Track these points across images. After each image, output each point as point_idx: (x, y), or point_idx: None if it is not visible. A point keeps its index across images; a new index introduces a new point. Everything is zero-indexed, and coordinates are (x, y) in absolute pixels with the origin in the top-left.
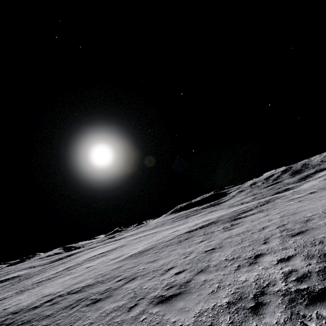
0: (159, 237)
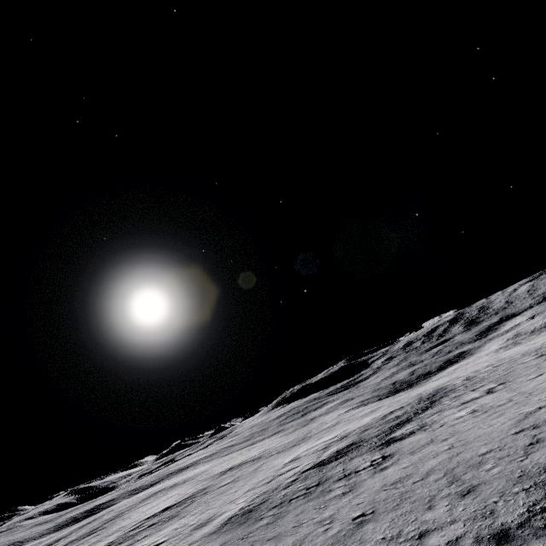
0: (269, 474)
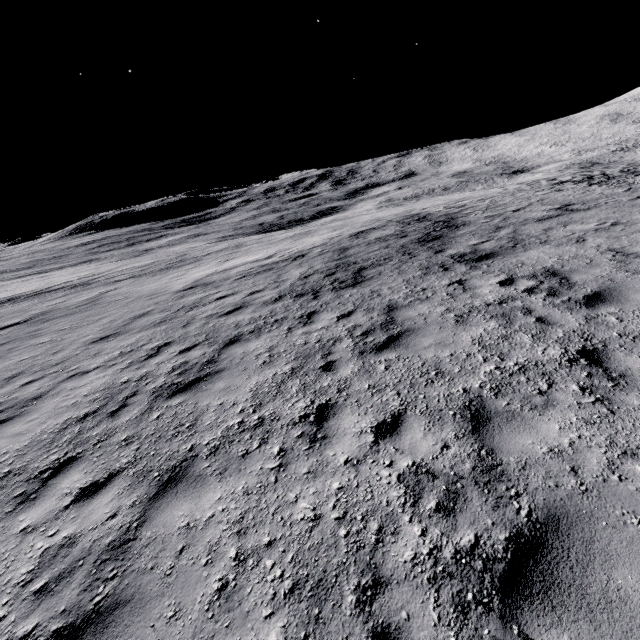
0: (147, 308)
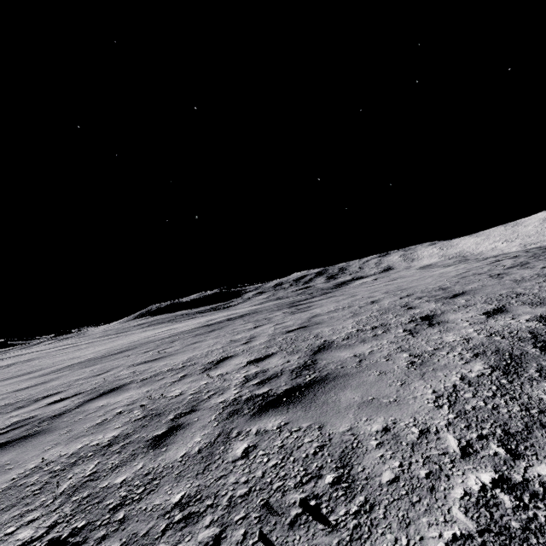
0: (134, 339)
